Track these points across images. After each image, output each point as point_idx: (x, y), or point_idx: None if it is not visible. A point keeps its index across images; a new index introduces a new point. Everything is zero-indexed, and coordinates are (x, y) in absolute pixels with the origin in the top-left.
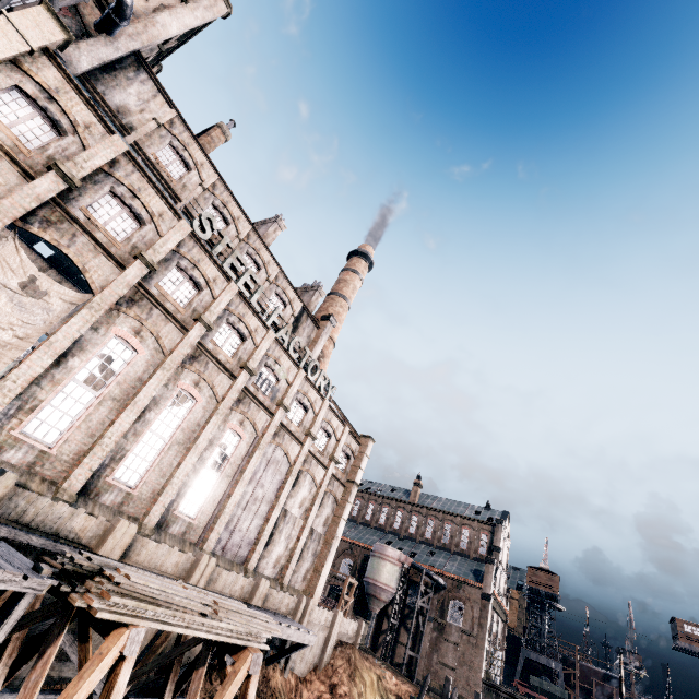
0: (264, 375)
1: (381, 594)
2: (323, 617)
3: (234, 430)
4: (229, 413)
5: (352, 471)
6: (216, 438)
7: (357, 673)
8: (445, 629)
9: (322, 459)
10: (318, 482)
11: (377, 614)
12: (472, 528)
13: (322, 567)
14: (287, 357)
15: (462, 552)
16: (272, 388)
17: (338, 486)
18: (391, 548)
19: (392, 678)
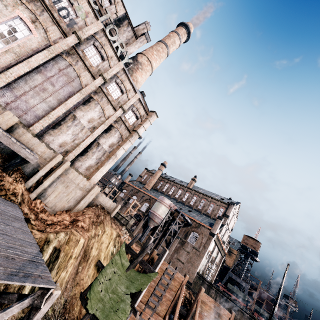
0: (64, 3)
1: (155, 219)
2: (82, 182)
3: (25, 23)
4: (19, 3)
5: (137, 126)
6: (3, 14)
7: (101, 225)
8: (184, 244)
9: (113, 103)
10: (107, 115)
11: (153, 229)
12: (216, 204)
13: (101, 167)
14: (87, 3)
15: (207, 214)
16: (71, 19)
17: (124, 129)
18: (167, 199)
19: (129, 240)
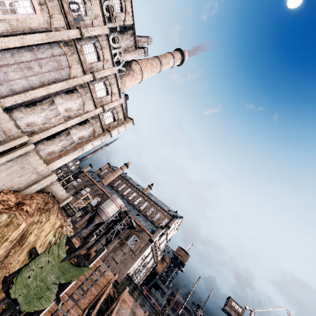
0: None
1: (103, 215)
2: (41, 167)
3: (32, 2)
4: None
5: (112, 127)
6: None
7: (47, 212)
8: (123, 245)
9: (96, 101)
10: (86, 109)
11: (97, 225)
12: (163, 214)
13: (64, 156)
14: (100, 7)
15: (152, 221)
16: (79, 15)
17: (99, 126)
18: (119, 199)
19: (71, 233)
